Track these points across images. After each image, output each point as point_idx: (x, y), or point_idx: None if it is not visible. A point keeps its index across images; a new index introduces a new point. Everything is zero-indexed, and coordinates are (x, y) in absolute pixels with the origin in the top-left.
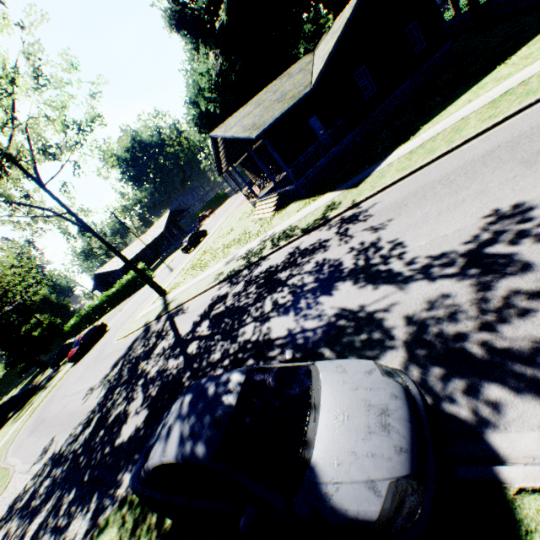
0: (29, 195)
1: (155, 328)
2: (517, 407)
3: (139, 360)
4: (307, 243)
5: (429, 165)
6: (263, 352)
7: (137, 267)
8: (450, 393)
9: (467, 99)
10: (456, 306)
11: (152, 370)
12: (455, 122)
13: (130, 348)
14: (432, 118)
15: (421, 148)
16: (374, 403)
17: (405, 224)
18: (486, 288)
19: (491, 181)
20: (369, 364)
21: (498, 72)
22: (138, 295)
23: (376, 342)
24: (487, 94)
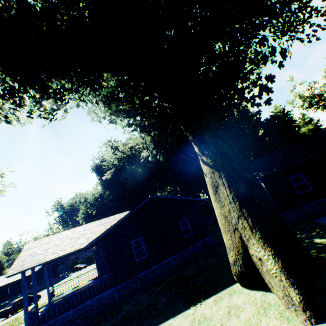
0: None
1: None
2: None
3: None
4: None
5: None
6: None
7: None
8: None
9: None
10: None
11: None
12: None
13: None
14: None
15: None
16: None
17: None
18: None
19: None
20: None
21: (187, 316)
22: None
23: None
24: None
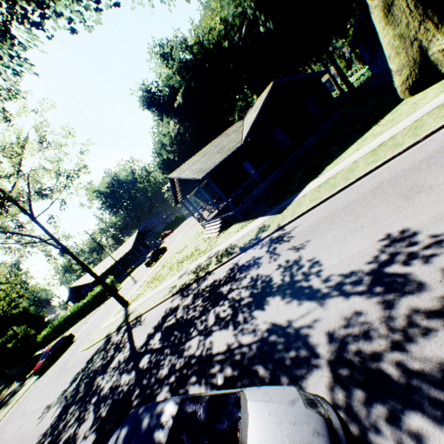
0: (22, 225)
1: (115, 340)
2: (439, 441)
3: (96, 374)
4: (244, 259)
5: (334, 196)
6: (205, 368)
7: (104, 282)
8: (374, 421)
9: (355, 148)
10: (368, 323)
11: (106, 386)
12: (348, 165)
13: (90, 360)
14: (332, 161)
15: (326, 183)
16: (297, 442)
17: (319, 244)
18: (391, 305)
19: (381, 210)
20: (293, 392)
21: (373, 130)
22: (105, 305)
23: (303, 359)
24: (368, 145)
